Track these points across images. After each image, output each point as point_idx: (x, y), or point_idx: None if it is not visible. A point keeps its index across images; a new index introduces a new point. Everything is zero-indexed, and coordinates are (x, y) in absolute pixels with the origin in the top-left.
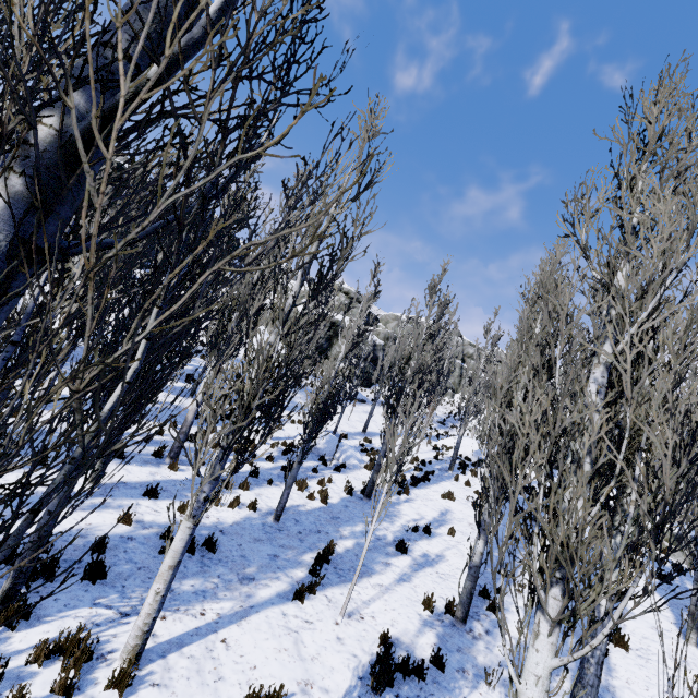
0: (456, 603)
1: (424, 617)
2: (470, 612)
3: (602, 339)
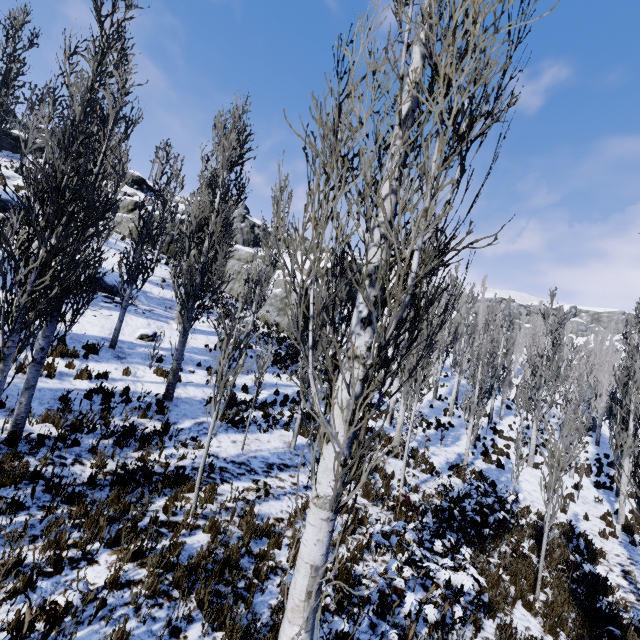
0: None
1: None
2: None
3: None
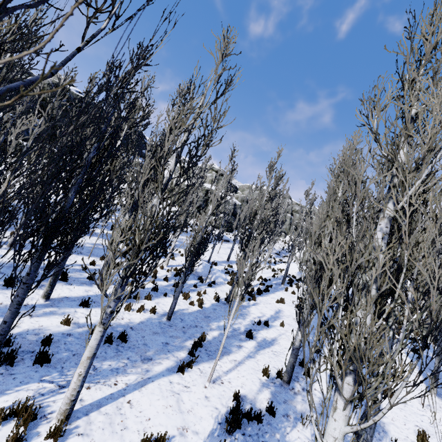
0: (283, 371)
1: (263, 381)
2: (293, 376)
3: (387, 200)
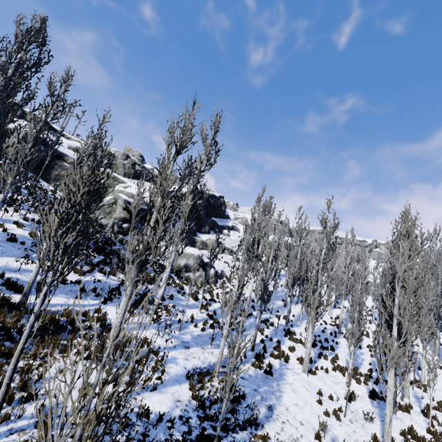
0: None
1: None
2: None
3: None
